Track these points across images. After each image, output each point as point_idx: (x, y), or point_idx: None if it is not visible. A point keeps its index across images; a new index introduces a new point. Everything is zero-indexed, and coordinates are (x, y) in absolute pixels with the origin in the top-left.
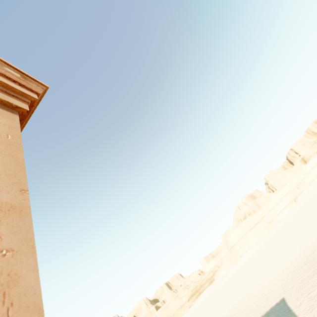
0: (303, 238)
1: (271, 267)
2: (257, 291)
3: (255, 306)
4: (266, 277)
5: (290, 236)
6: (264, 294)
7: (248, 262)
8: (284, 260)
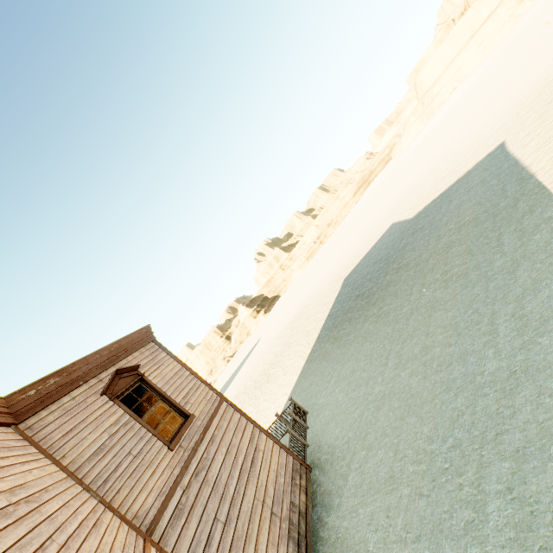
0: None
1: (496, 100)
2: (459, 150)
3: (451, 170)
4: (481, 121)
5: None
6: (470, 150)
7: (454, 109)
8: (527, 77)
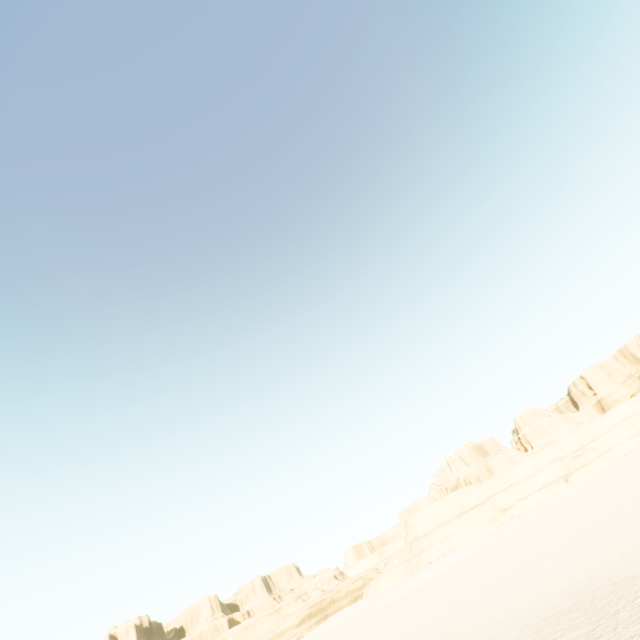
0: (573, 557)
1: (490, 600)
2: None
3: None
4: (474, 617)
5: (544, 546)
6: None
7: (442, 579)
8: (521, 593)
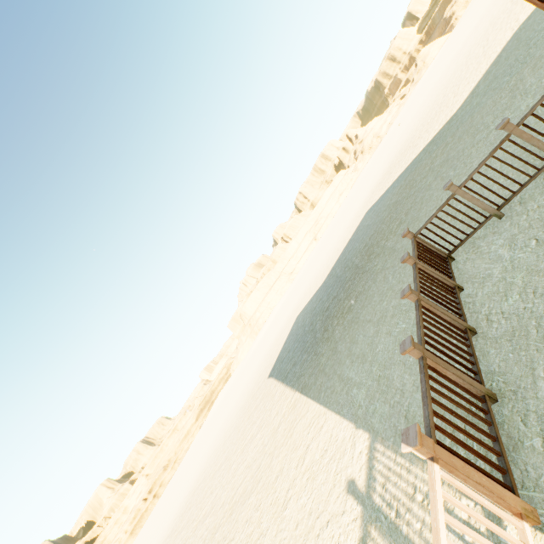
0: (353, 211)
1: (326, 254)
2: (323, 265)
3: (332, 259)
4: (325, 258)
5: (332, 237)
6: (337, 249)
7: (281, 309)
8: (340, 234)
